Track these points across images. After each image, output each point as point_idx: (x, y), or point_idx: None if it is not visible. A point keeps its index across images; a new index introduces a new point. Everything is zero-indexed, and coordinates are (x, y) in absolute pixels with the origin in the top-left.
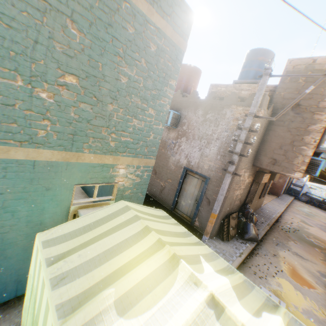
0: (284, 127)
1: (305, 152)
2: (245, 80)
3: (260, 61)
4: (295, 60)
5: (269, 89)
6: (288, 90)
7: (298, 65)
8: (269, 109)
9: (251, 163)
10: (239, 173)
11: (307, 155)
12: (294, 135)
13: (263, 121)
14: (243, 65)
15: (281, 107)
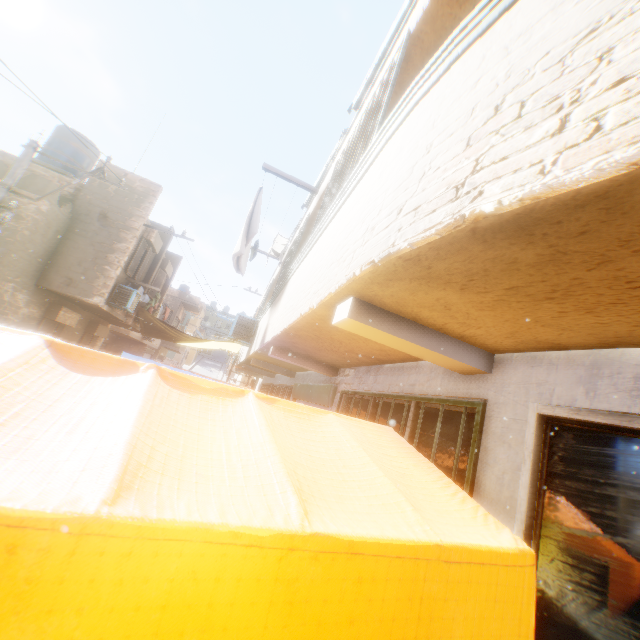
0: (89, 239)
1: (109, 273)
2: (48, 164)
3: (75, 148)
4: (109, 165)
5: (77, 187)
6: (98, 196)
7: (111, 172)
8: (66, 208)
9: (34, 281)
10: (0, 284)
11: (111, 277)
12: (100, 251)
13: (55, 220)
14: (49, 141)
15: (88, 214)
